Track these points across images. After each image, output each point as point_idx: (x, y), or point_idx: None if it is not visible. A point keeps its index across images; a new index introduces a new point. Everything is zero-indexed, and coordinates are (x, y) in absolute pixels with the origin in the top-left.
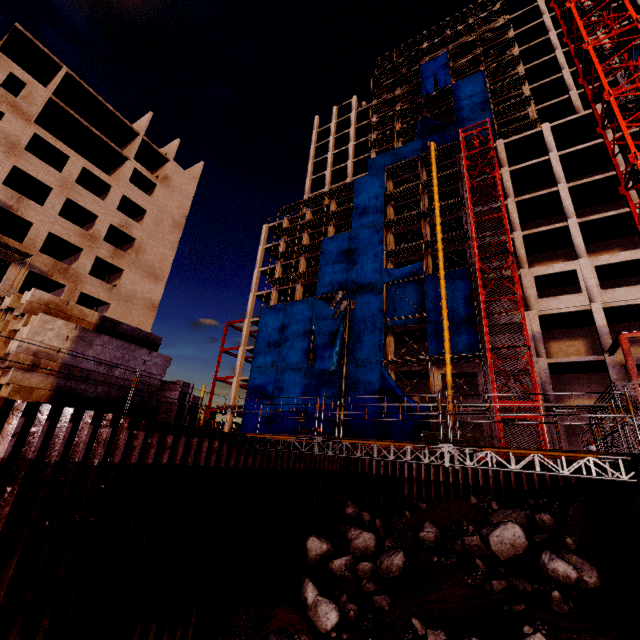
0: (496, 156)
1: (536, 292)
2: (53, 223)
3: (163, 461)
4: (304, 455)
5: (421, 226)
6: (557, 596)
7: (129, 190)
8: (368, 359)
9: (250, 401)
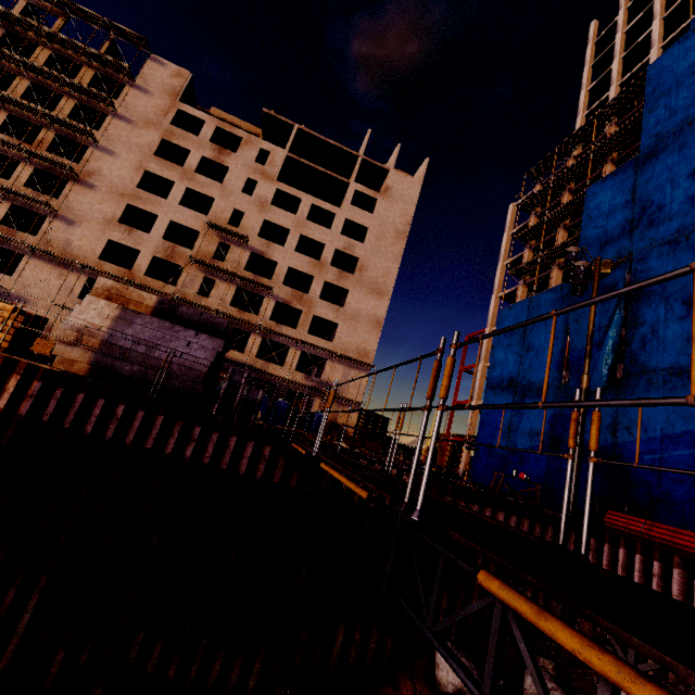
0: None
1: None
2: (291, 259)
3: (186, 455)
4: None
5: None
6: None
7: (351, 213)
8: (674, 368)
9: (483, 431)
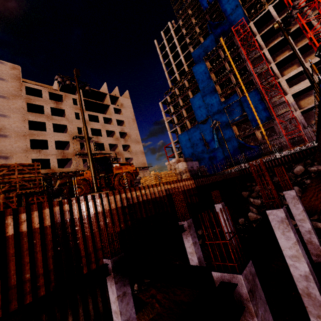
0: (251, 29)
1: (288, 86)
2: (107, 140)
3: (210, 182)
4: (230, 174)
5: (229, 76)
6: (312, 174)
7: (116, 116)
8: (229, 138)
9: None
